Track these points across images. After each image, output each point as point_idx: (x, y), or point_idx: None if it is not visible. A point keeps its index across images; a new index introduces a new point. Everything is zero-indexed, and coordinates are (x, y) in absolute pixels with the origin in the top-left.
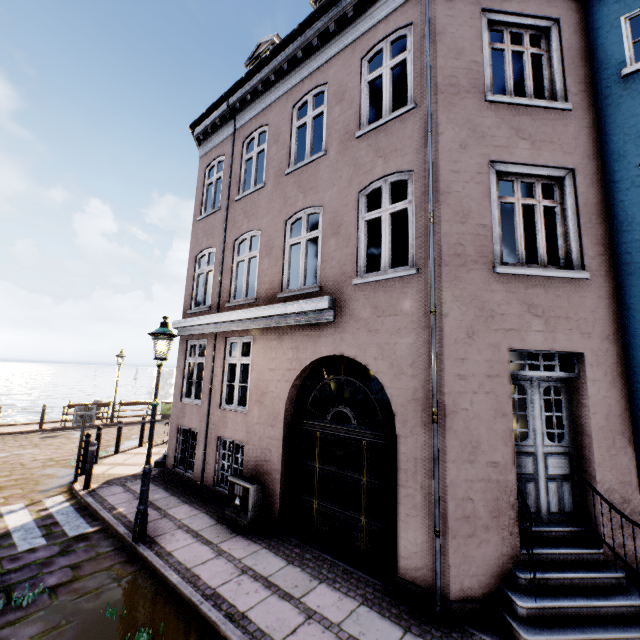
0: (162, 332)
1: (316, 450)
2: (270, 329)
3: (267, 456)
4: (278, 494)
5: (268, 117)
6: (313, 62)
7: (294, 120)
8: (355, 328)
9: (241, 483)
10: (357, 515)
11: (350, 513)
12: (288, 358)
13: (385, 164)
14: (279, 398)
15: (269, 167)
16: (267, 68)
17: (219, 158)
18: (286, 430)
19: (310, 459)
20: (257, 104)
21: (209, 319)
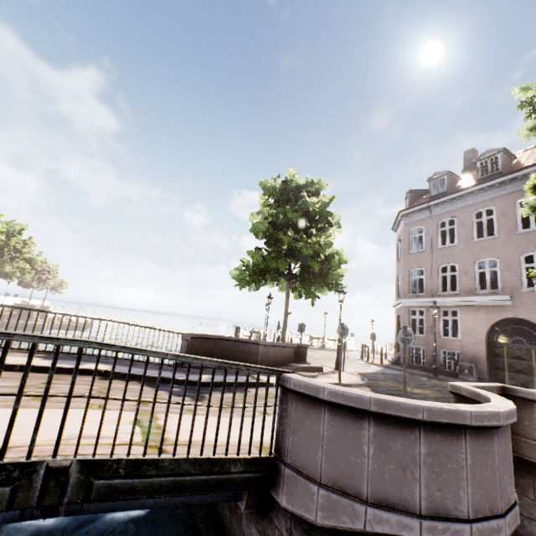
0: (437, 306)
1: (504, 354)
2: (470, 306)
3: (476, 356)
4: (485, 370)
5: (455, 214)
6: (484, 196)
7: (473, 218)
8: (524, 308)
9: (467, 364)
10: (531, 376)
11: (527, 376)
12: (484, 318)
13: (534, 247)
14: (481, 333)
15: (459, 237)
16: (454, 194)
17: (419, 226)
18: (486, 346)
19: (501, 357)
20: (446, 207)
21: (429, 300)
